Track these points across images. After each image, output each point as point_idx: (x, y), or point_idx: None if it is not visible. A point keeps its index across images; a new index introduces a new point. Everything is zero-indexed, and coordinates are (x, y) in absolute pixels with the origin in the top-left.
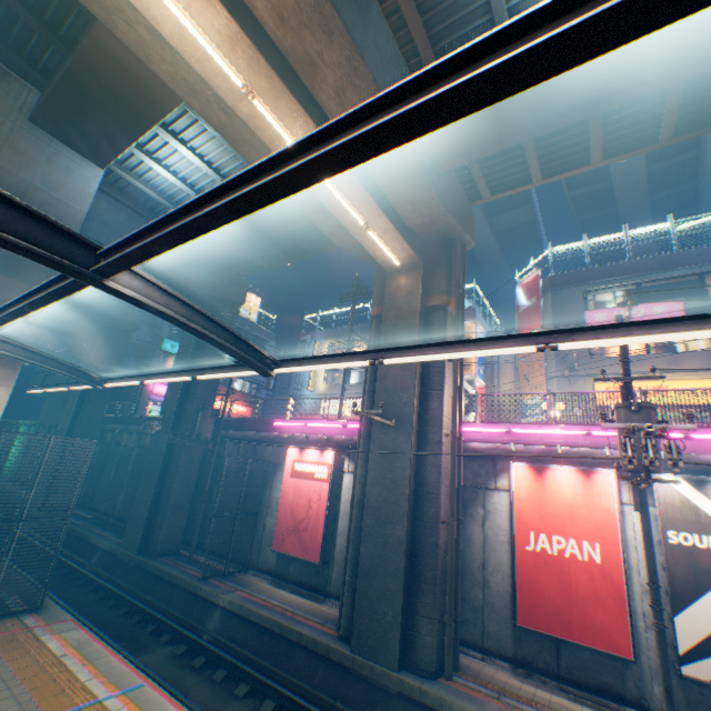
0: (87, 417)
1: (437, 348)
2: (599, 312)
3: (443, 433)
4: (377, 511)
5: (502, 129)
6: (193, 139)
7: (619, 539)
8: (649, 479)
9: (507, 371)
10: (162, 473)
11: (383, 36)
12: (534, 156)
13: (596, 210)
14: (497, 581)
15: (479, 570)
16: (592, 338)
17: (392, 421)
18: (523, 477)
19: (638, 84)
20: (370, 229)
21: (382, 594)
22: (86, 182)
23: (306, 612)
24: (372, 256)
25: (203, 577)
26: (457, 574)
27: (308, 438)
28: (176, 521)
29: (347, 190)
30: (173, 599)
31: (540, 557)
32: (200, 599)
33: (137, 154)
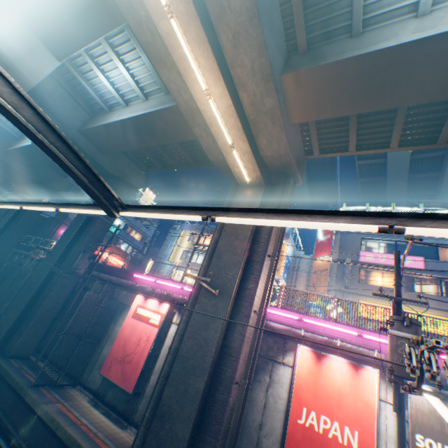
0: (5, 239)
1: (269, 214)
2: (369, 253)
3: (253, 309)
4: (186, 361)
5: (341, 100)
6: (130, 62)
7: (375, 431)
8: (417, 388)
9: (302, 279)
10: (38, 292)
11: (275, 13)
12: (355, 132)
13: (373, 193)
14: (268, 444)
15: (256, 430)
16: (447, 227)
17: (216, 291)
18: (306, 358)
19: (441, 90)
20: (235, 149)
21: (170, 438)
22: (43, 65)
23: (106, 436)
24: (232, 170)
25: (35, 384)
26: (237, 432)
27: (153, 290)
28: (35, 332)
29: (225, 113)
30: (3, 398)
31: (308, 432)
32: (24, 404)
33: (89, 62)
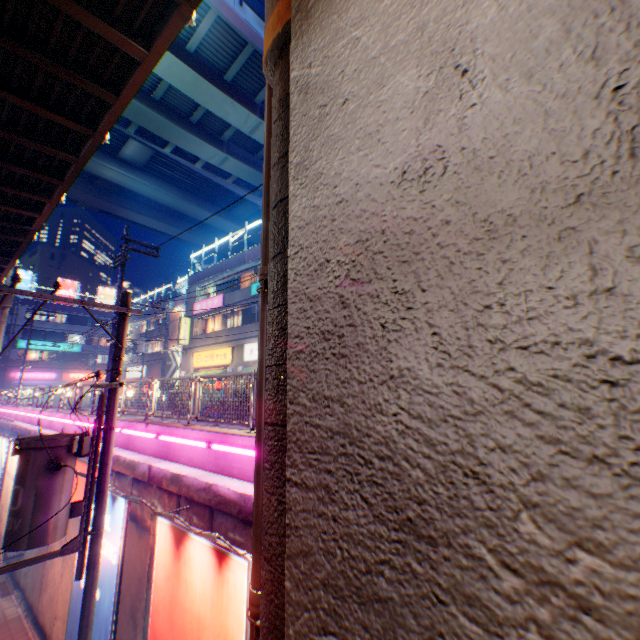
0: None
1: None
2: (199, 304)
3: None
4: None
5: None
6: None
7: None
8: None
9: None
10: None
11: None
12: None
13: None
14: None
15: None
16: None
17: None
18: None
19: None
20: None
21: None
22: None
23: None
24: None
25: None
26: None
27: None
28: None
29: None
30: None
31: None
32: None
33: None
